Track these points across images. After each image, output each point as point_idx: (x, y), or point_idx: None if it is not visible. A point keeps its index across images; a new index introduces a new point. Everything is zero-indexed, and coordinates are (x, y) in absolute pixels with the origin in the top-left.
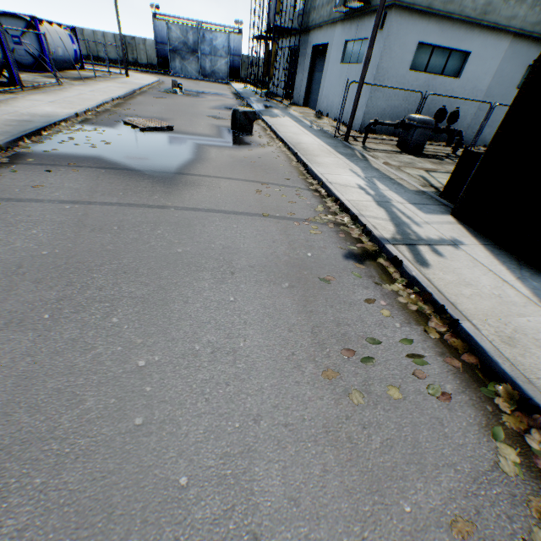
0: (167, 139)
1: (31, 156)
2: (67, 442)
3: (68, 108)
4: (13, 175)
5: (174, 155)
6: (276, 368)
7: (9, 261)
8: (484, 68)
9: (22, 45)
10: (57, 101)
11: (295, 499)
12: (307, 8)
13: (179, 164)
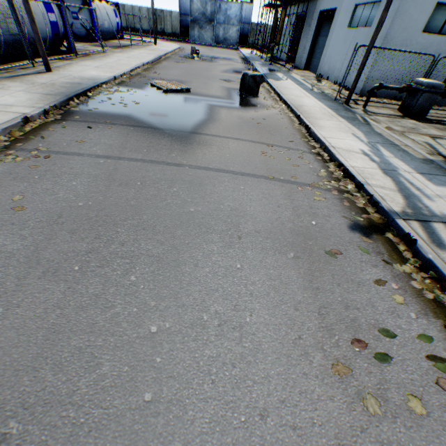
0: (185, 100)
1: (78, 114)
2: (82, 410)
3: (109, 72)
4: (63, 130)
5: (190, 115)
6: (283, 352)
7: (52, 210)
8: None
9: (78, 20)
10: (100, 66)
11: None
12: None
13: (194, 124)
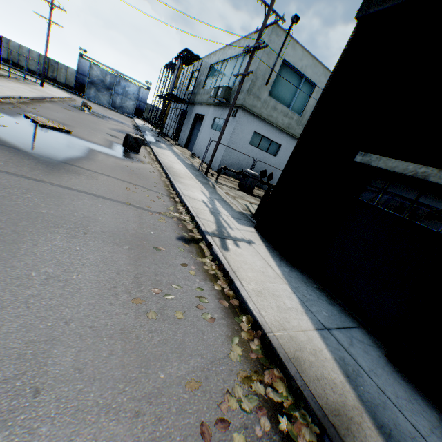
0: (63, 138)
1: None
2: None
3: None
4: None
5: (65, 149)
6: (98, 293)
7: None
8: (289, 155)
9: None
10: None
11: (80, 369)
12: (195, 91)
13: (67, 156)
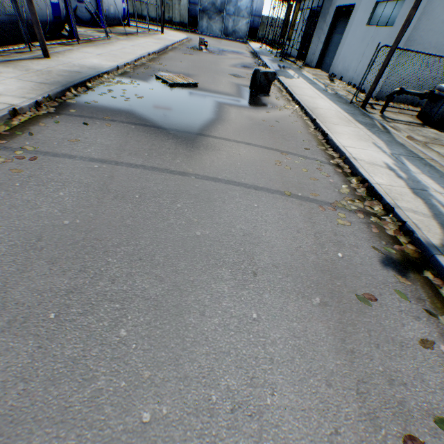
0: (192, 96)
1: (74, 107)
2: None
3: (111, 61)
4: (55, 126)
5: (197, 113)
6: None
7: (31, 230)
8: None
9: (83, 3)
10: (103, 54)
11: None
12: None
13: (201, 124)
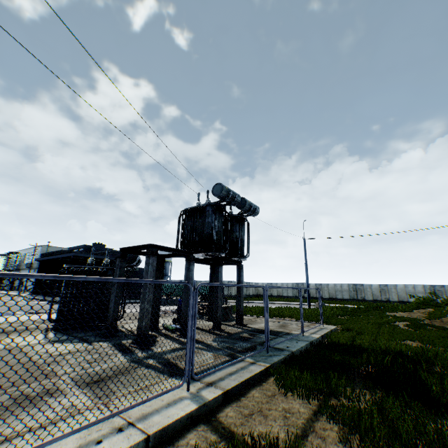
0: None
1: None
2: None
3: None
4: None
5: None
6: None
7: None
8: None
9: None
10: None
11: None
12: (21, 264)
13: None
